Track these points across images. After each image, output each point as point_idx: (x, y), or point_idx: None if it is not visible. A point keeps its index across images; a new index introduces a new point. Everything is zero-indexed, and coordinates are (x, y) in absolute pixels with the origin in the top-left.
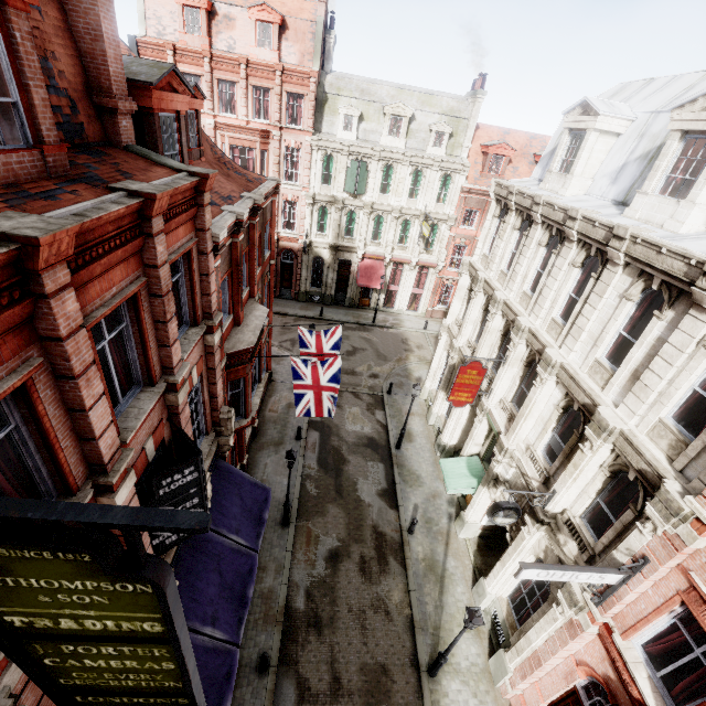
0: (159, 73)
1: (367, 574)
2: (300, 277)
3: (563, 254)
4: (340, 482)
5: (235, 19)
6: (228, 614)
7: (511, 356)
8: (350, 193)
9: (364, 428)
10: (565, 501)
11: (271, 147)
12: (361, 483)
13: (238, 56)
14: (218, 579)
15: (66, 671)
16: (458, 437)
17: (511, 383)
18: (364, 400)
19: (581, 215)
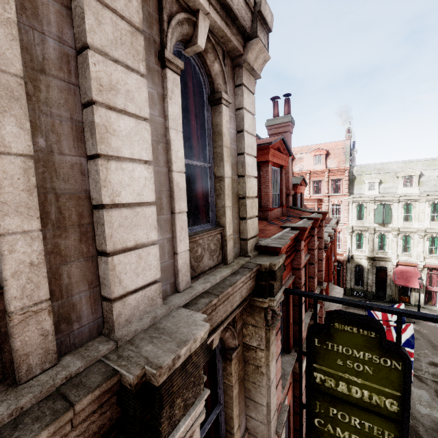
0: (299, 180)
1: None
2: (345, 278)
3: None
4: None
5: (303, 158)
6: None
7: None
8: (378, 223)
9: None
10: None
11: (323, 206)
12: None
13: (305, 171)
14: None
15: (322, 436)
16: None
17: None
18: (430, 386)
19: None
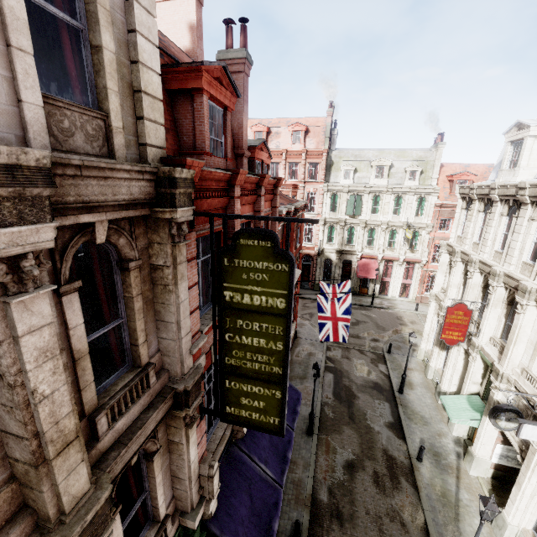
0: (259, 142)
1: (381, 486)
2: (315, 273)
3: (521, 214)
4: (352, 411)
5: (280, 133)
6: (275, 464)
7: (492, 298)
8: (349, 215)
9: (369, 375)
10: None
11: (298, 193)
12: (370, 415)
13: (282, 149)
14: (268, 437)
15: (231, 348)
16: (456, 384)
17: (497, 322)
18: (368, 356)
19: (529, 184)
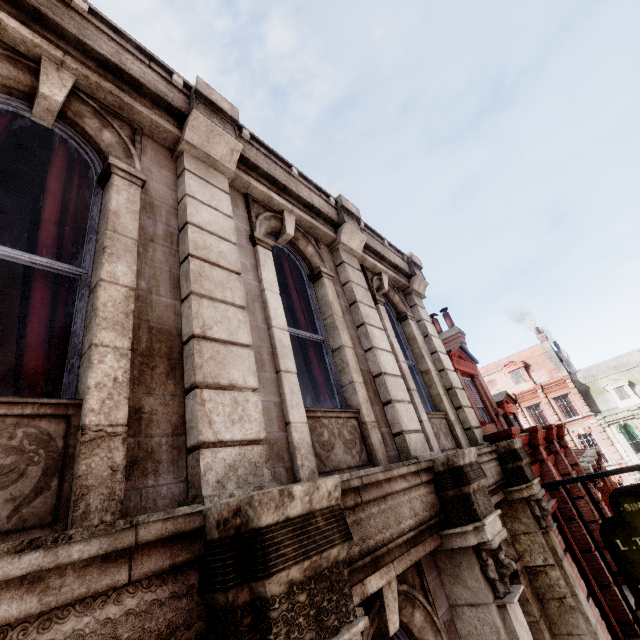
0: (502, 396)
1: None
2: None
3: None
4: None
5: (495, 379)
6: None
7: None
8: None
9: None
10: None
11: None
12: None
13: None
14: None
15: None
16: None
17: None
18: None
19: None
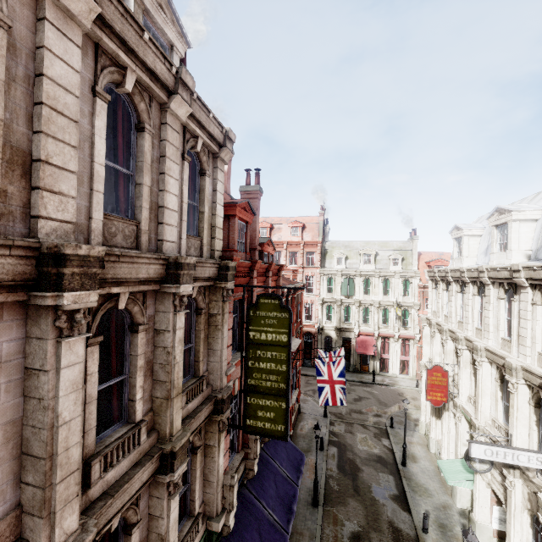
0: (266, 240)
1: None
2: (317, 350)
3: (467, 291)
4: (356, 483)
5: (282, 228)
6: (281, 513)
7: (461, 360)
8: (345, 296)
9: (373, 449)
10: (521, 441)
11: (298, 277)
12: (374, 487)
13: (283, 241)
14: (275, 488)
15: (252, 371)
16: (454, 452)
17: (470, 382)
18: (371, 430)
19: (465, 269)
